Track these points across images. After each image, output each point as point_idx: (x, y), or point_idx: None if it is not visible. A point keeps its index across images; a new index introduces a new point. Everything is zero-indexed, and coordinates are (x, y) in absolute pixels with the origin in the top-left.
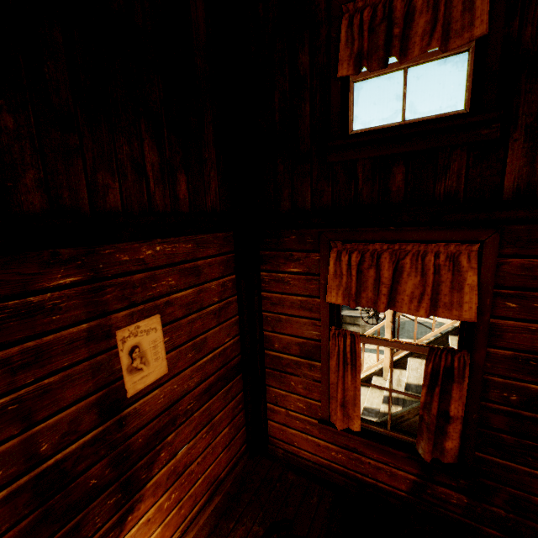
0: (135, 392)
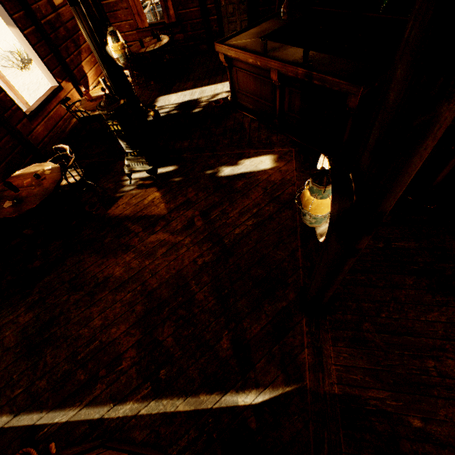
0: (58, 5)
